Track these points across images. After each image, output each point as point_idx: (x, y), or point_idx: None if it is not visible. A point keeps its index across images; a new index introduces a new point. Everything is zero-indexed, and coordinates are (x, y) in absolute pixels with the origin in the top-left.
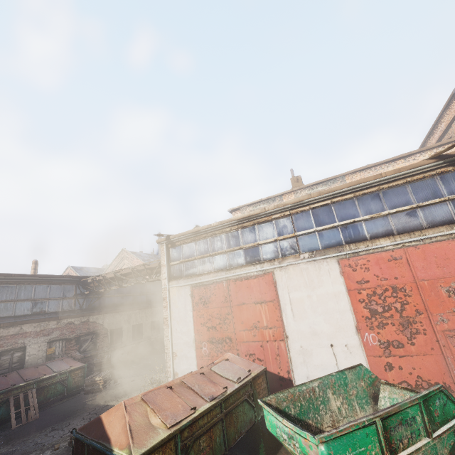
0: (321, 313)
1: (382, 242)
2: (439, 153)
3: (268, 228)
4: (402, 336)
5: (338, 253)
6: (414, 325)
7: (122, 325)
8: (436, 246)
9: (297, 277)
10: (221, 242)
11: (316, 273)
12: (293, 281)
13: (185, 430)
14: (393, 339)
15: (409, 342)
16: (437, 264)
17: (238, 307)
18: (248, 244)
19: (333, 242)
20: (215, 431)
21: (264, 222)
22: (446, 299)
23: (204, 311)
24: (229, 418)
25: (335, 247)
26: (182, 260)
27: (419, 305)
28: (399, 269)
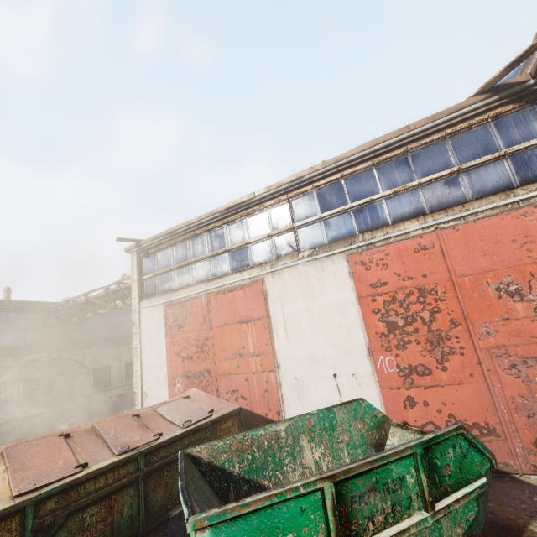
0: (323, 332)
1: (407, 226)
2: (492, 81)
3: (260, 221)
4: (429, 359)
5: (348, 246)
6: (448, 341)
7: (110, 363)
8: (484, 224)
9: (293, 284)
10: (202, 245)
11: (317, 277)
12: (288, 289)
13: (52, 499)
14: (417, 363)
15: (439, 366)
16: (484, 250)
17: (219, 329)
18: (234, 245)
19: (342, 233)
20: (122, 498)
21: (255, 213)
22: (494, 302)
23: (179, 337)
24: (157, 478)
25: (345, 239)
26: (156, 272)
27: (456, 312)
28: (430, 262)
